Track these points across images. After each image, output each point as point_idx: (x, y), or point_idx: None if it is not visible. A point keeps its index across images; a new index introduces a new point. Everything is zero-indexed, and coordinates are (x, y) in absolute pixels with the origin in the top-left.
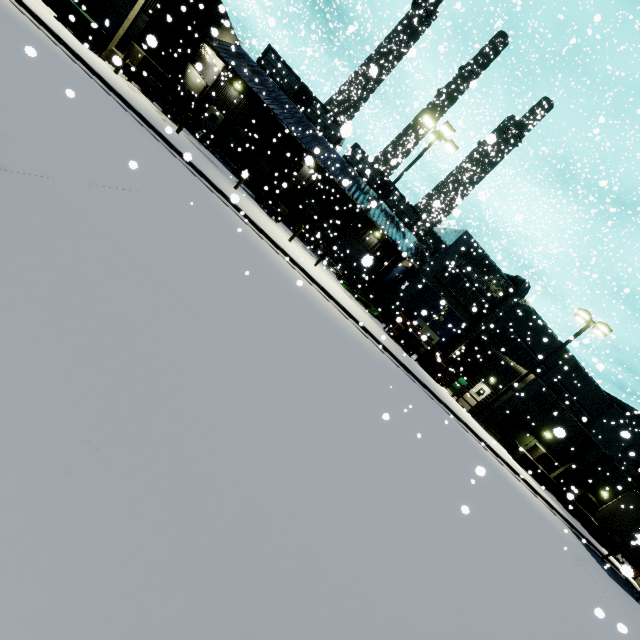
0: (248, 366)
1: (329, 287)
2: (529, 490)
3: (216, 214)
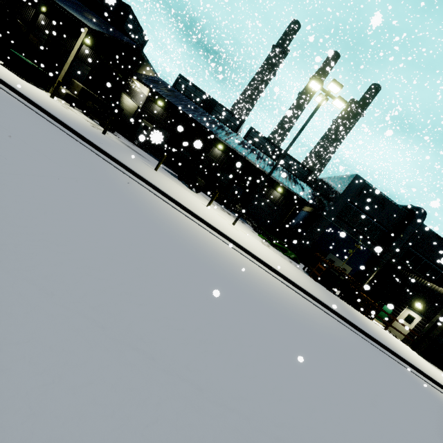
0: None
1: (249, 244)
2: None
3: (112, 192)
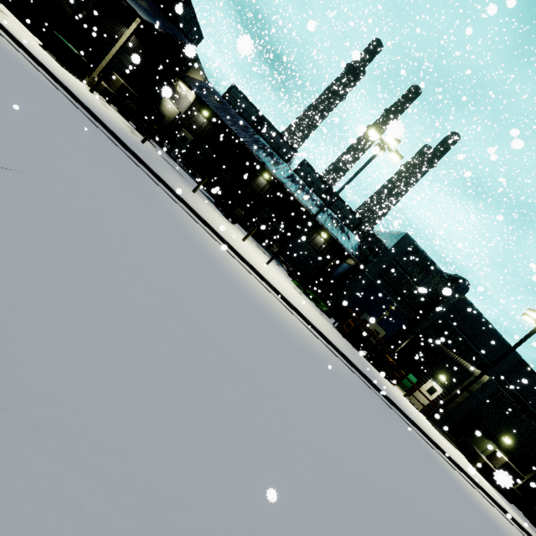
0: (85, 530)
1: (280, 286)
2: (502, 515)
3: (159, 211)
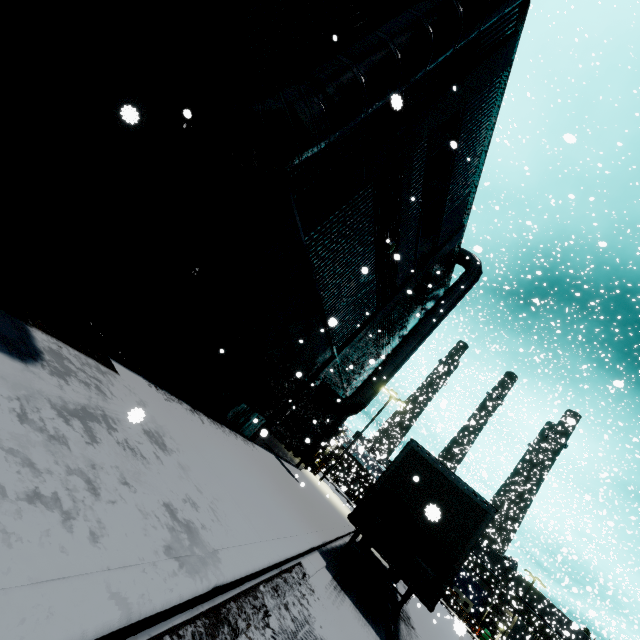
0: None
1: None
2: None
3: None
